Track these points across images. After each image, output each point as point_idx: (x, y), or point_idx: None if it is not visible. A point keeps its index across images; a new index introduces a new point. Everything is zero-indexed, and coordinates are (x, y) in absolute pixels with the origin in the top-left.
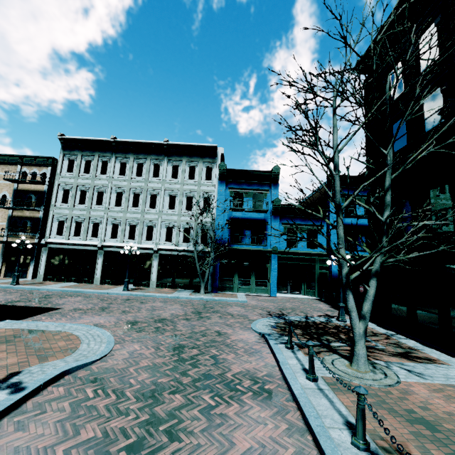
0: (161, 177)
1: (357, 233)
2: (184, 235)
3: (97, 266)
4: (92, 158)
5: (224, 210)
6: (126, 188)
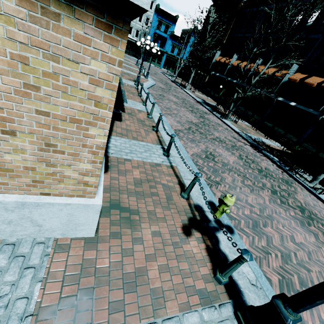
0: None
1: None
2: (136, 33)
3: None
4: None
5: (154, 30)
6: None
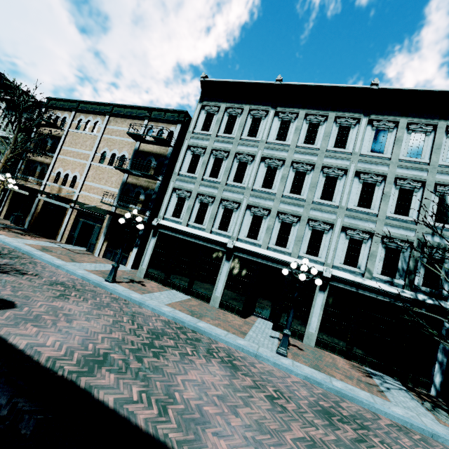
0: (350, 148)
1: None
2: (384, 261)
3: (219, 277)
4: (238, 111)
5: None
6: (283, 161)
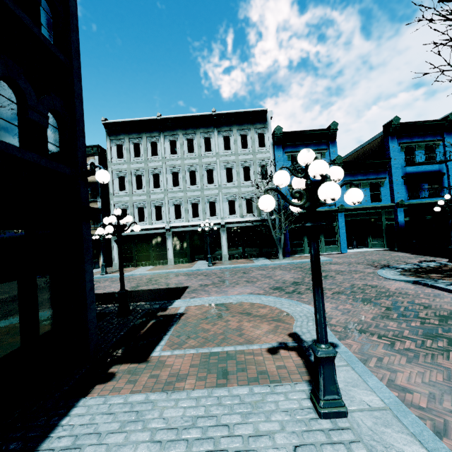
0: (214, 150)
1: (419, 181)
2: (247, 206)
3: (168, 248)
4: (139, 140)
5: (290, 175)
6: (180, 167)
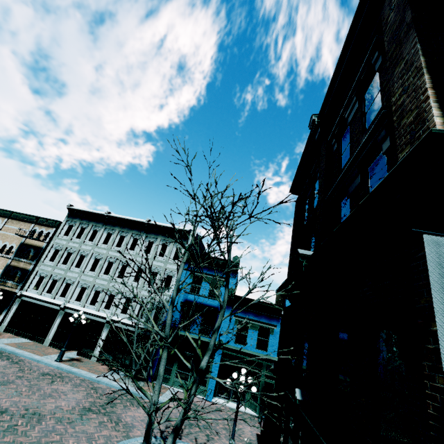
0: (136, 250)
1: None
2: (139, 309)
3: (53, 327)
4: (87, 226)
5: None
6: (104, 256)
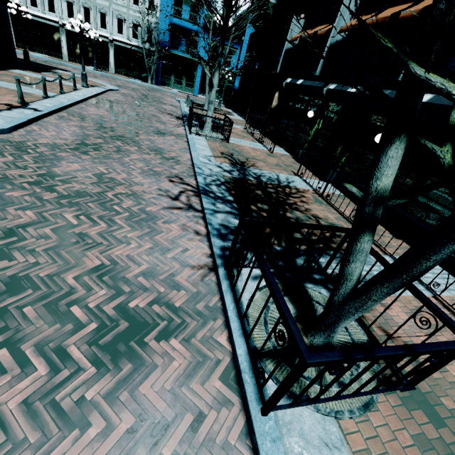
0: None
1: None
2: (133, 31)
3: (62, 44)
4: None
5: (166, 16)
6: None
